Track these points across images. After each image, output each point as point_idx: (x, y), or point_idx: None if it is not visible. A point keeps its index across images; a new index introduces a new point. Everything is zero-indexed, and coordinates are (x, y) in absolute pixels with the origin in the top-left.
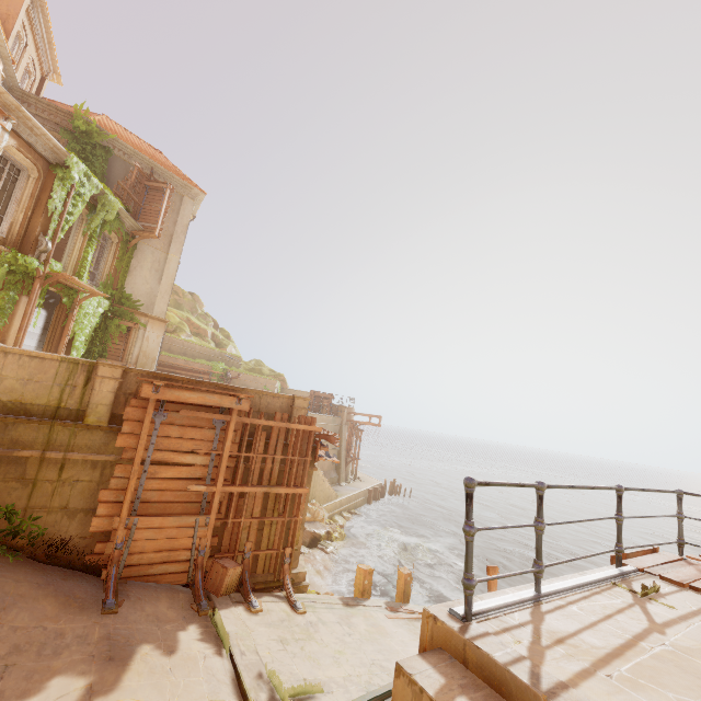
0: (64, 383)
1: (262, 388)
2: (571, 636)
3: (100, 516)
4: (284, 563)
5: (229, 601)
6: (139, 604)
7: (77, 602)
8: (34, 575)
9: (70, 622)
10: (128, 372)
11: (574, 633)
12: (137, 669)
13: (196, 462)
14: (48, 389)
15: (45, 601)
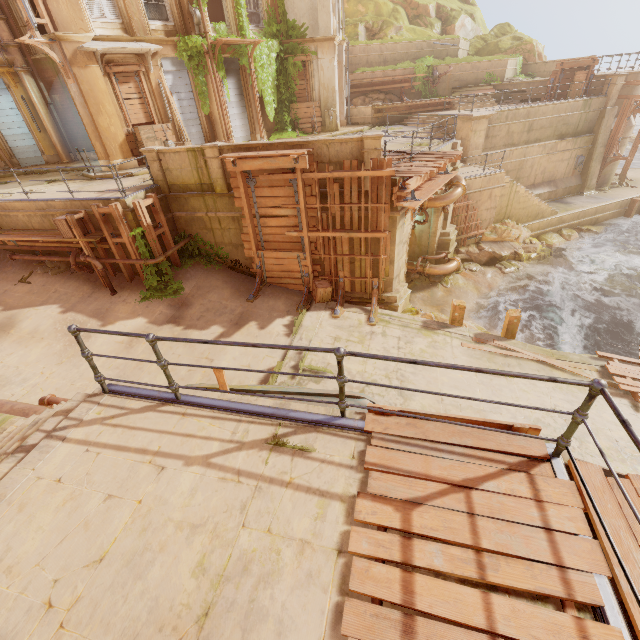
0: (196, 167)
1: (484, 77)
2: (127, 428)
3: (247, 249)
4: (373, 289)
5: (323, 307)
6: (267, 299)
7: (239, 293)
8: (226, 277)
9: (232, 303)
10: (223, 150)
11: (134, 428)
12: (243, 332)
13: (288, 214)
14: (191, 173)
15: (226, 291)
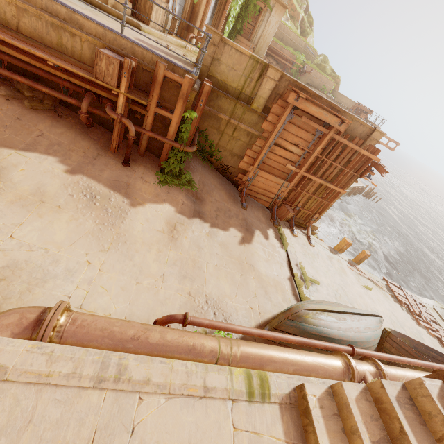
0: (247, 75)
1: (321, 86)
2: None
3: (244, 161)
4: (311, 220)
5: (284, 225)
6: (252, 209)
7: (232, 198)
8: (217, 178)
9: (231, 206)
10: (282, 77)
11: None
12: (256, 239)
13: (295, 152)
14: (239, 77)
15: (223, 192)
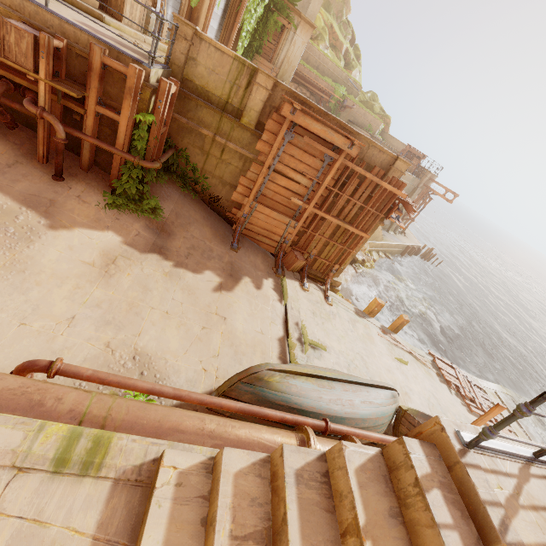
0: (233, 82)
1: (366, 125)
2: (545, 510)
3: (238, 192)
4: (330, 272)
5: (292, 276)
6: (248, 253)
7: (220, 237)
8: (202, 211)
9: (216, 246)
10: (277, 86)
11: None
12: (242, 287)
13: (302, 182)
14: (223, 83)
15: (206, 229)
